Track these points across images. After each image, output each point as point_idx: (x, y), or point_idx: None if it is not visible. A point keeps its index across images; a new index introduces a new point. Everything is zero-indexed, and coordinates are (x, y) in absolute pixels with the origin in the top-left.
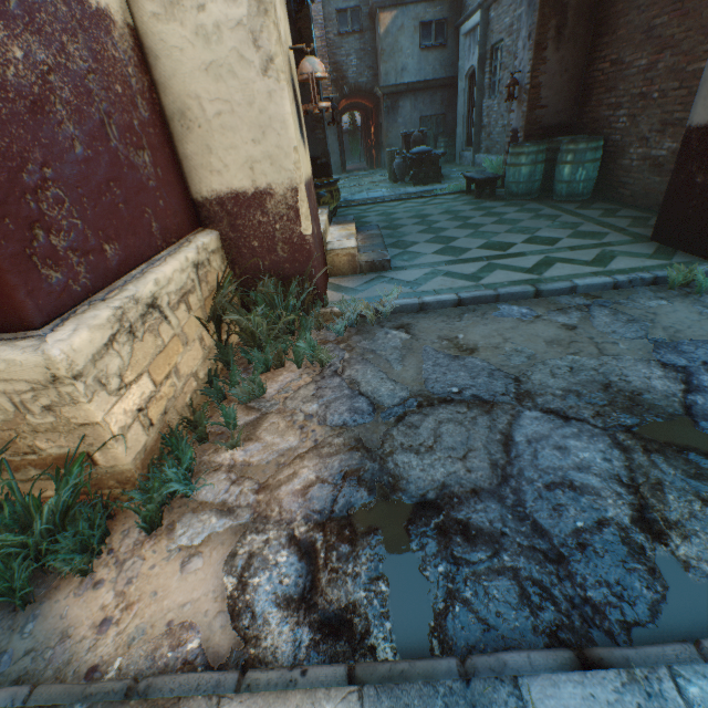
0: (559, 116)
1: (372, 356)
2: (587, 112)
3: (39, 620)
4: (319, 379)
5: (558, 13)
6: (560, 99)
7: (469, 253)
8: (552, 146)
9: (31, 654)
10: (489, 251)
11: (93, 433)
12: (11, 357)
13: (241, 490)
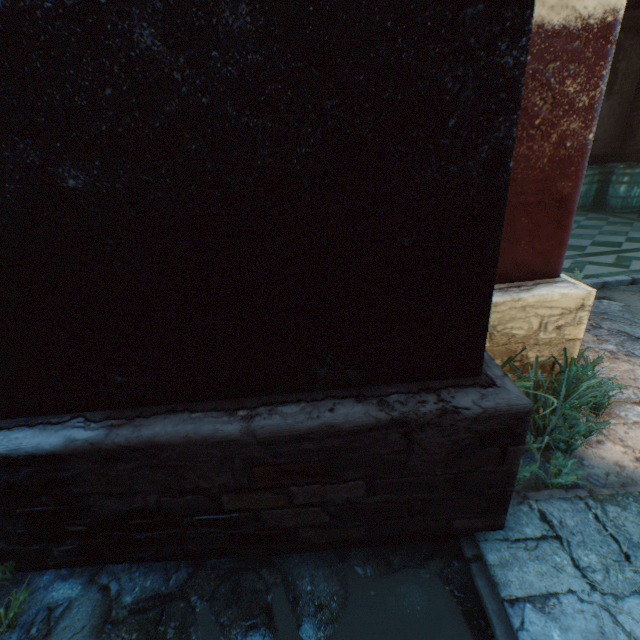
0: (604, 148)
1: (605, 317)
2: (631, 145)
3: (585, 459)
4: (586, 331)
5: (610, 74)
6: (606, 135)
7: (589, 249)
8: (604, 170)
9: (610, 475)
10: (605, 248)
11: (569, 346)
12: (565, 292)
13: (632, 392)
